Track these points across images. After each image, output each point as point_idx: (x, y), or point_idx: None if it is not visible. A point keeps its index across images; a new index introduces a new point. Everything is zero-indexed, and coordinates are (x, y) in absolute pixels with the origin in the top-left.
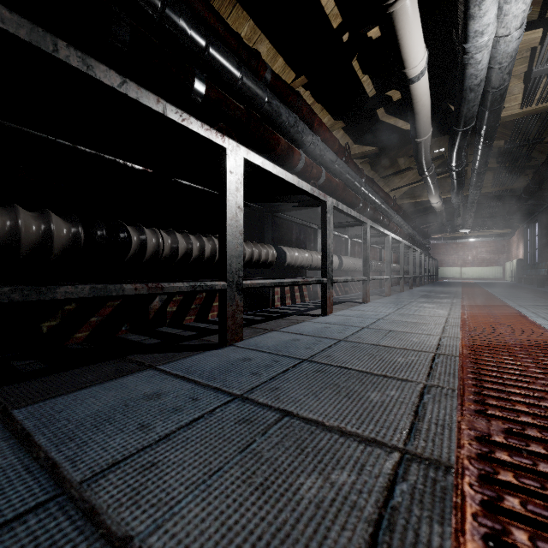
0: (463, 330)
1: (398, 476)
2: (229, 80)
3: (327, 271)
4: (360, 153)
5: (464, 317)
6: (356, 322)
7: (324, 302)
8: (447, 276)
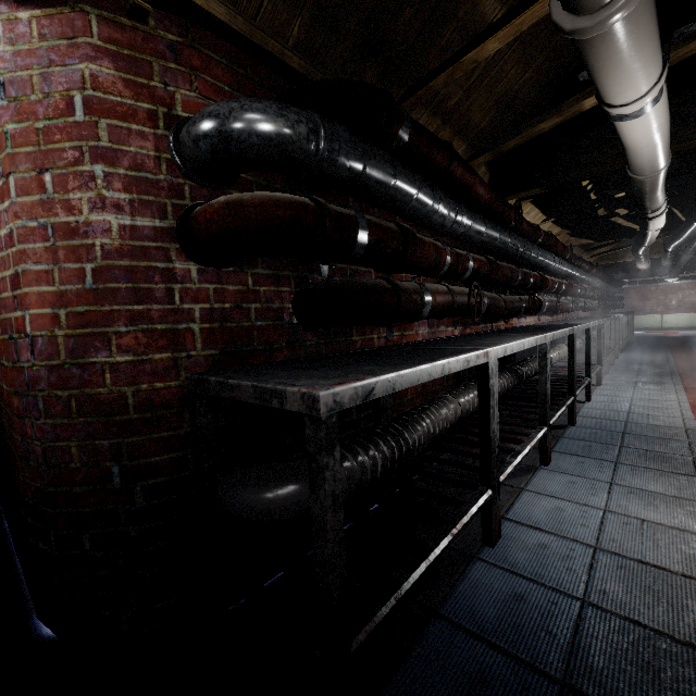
0: (694, 414)
1: (694, 460)
2: (532, 261)
3: (590, 373)
4: (576, 245)
5: (691, 401)
6: (617, 408)
7: (588, 394)
8: (642, 327)
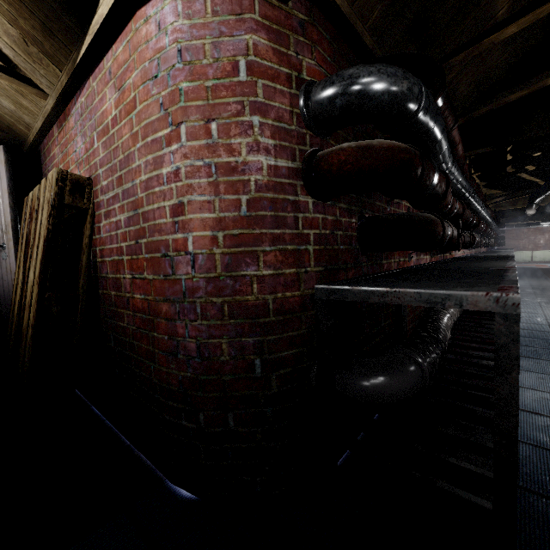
0: None
1: None
2: (472, 205)
3: None
4: (487, 194)
5: None
6: (537, 322)
7: None
8: (517, 260)
